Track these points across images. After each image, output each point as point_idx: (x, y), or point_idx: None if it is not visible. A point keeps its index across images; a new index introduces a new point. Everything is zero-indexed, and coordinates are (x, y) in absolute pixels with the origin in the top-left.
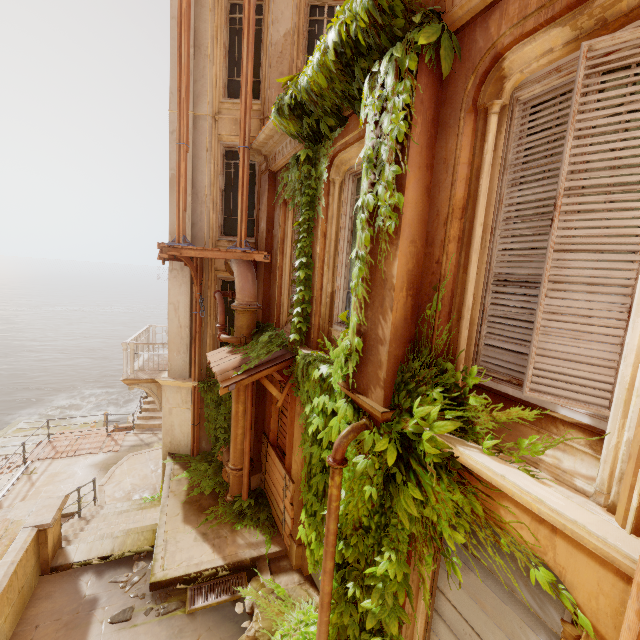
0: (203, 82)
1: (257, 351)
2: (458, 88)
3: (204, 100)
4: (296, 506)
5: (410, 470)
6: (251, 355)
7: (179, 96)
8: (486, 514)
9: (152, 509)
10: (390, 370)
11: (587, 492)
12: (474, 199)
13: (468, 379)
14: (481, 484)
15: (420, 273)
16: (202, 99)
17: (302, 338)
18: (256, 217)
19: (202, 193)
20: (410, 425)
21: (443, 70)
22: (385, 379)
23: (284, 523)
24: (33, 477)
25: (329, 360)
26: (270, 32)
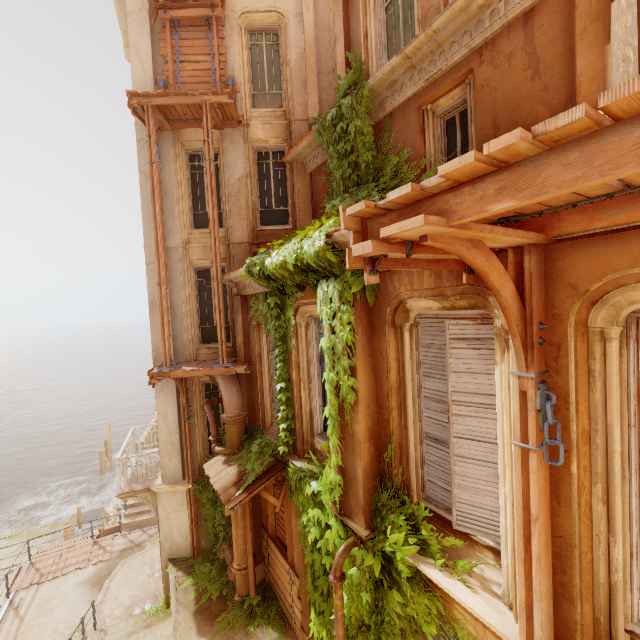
0: (172, 220)
1: (251, 463)
2: (381, 309)
3: (175, 234)
4: (303, 599)
5: (392, 578)
6: (247, 467)
7: (156, 246)
8: (446, 613)
9: (160, 624)
10: (366, 501)
11: (499, 595)
12: (403, 381)
13: (420, 511)
14: (439, 591)
15: (376, 425)
16: (173, 234)
17: (290, 448)
18: (231, 325)
19: (180, 311)
20: (387, 545)
21: (370, 303)
22: (364, 509)
23: (294, 616)
24: (20, 611)
25: (317, 474)
26: (227, 177)
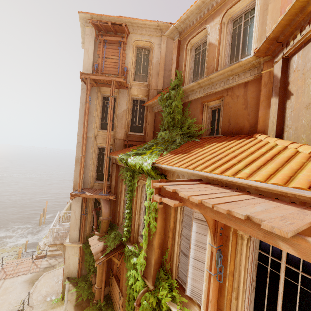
0: (91, 125)
1: (110, 242)
2: None
3: (91, 131)
4: (124, 307)
5: (160, 308)
6: (107, 244)
7: (83, 138)
8: None
9: (58, 308)
10: (154, 274)
11: None
12: (175, 227)
13: (174, 283)
14: None
15: (163, 242)
16: (90, 131)
17: (127, 239)
18: (110, 174)
19: (88, 165)
20: (159, 295)
21: None
22: (152, 277)
23: None
24: None
25: (137, 254)
26: (118, 109)
